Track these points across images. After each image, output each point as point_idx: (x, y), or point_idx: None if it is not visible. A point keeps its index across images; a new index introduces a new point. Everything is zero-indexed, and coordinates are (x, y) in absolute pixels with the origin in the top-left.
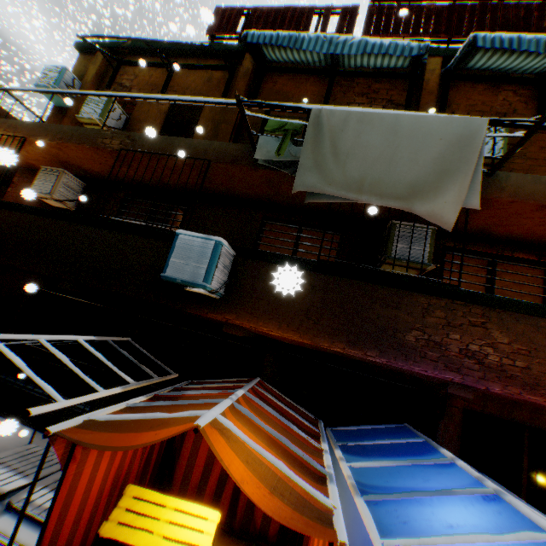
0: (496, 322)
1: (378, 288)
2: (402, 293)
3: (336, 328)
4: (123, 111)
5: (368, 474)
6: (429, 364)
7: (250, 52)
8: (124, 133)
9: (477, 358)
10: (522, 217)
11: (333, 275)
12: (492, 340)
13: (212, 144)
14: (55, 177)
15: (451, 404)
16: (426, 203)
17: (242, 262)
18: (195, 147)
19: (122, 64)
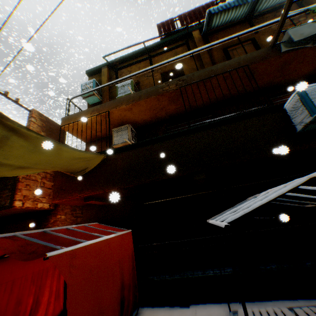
0: None
1: None
2: None
3: None
4: (136, 87)
5: None
6: None
7: (206, 23)
8: (174, 80)
9: None
10: None
11: None
12: None
13: (239, 58)
14: (126, 130)
15: None
16: None
17: None
18: (229, 64)
19: (118, 69)
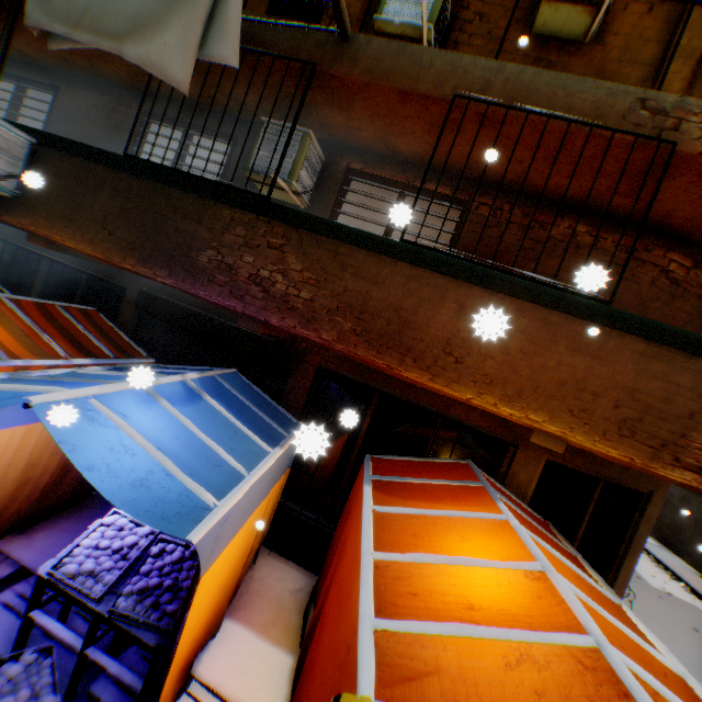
0: (297, 245)
1: (183, 196)
2: (207, 203)
3: (131, 242)
4: None
5: (81, 378)
6: (216, 289)
7: None
8: None
9: (265, 286)
10: (402, 117)
11: (138, 175)
12: (286, 267)
13: None
14: None
15: (308, 361)
16: (140, 45)
17: (46, 153)
18: None
19: None
